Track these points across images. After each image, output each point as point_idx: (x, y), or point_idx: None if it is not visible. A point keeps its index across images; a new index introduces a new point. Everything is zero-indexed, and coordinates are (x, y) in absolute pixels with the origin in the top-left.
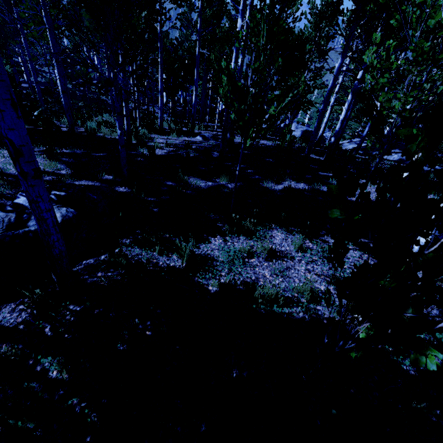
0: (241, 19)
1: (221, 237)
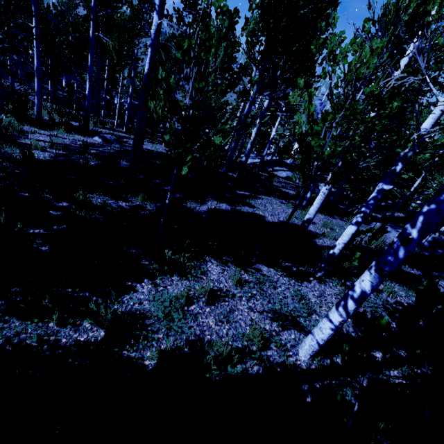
0: (157, 15)
1: (149, 280)
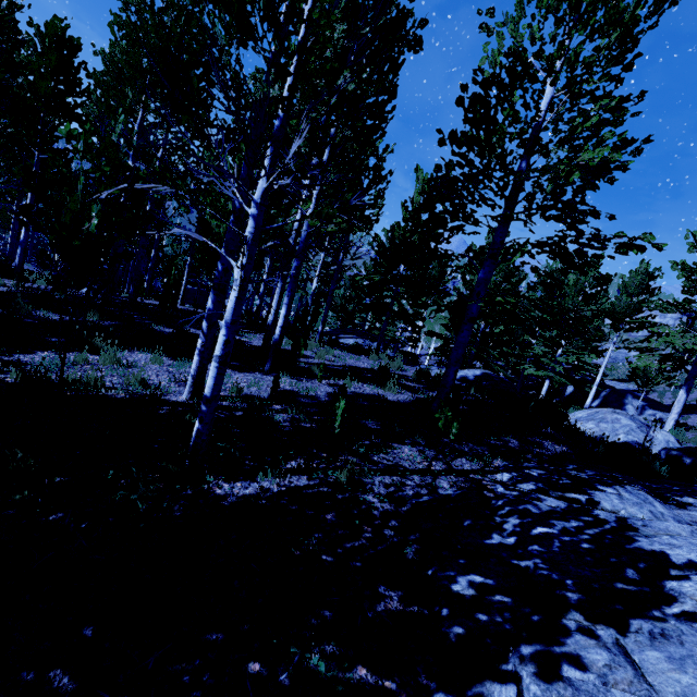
0: (132, 162)
1: (54, 352)
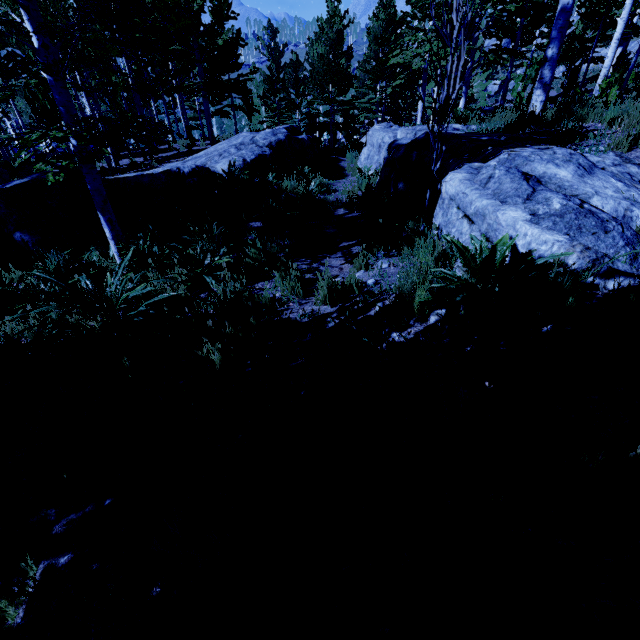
0: None
1: None
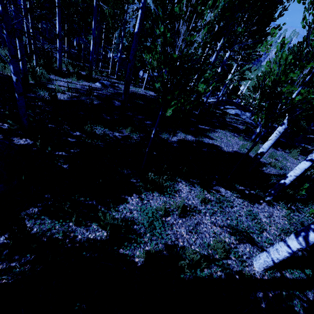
0: None
1: (136, 194)
